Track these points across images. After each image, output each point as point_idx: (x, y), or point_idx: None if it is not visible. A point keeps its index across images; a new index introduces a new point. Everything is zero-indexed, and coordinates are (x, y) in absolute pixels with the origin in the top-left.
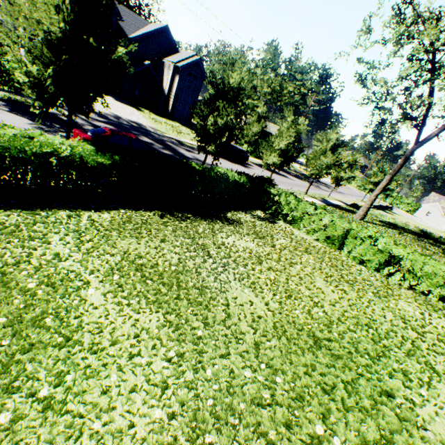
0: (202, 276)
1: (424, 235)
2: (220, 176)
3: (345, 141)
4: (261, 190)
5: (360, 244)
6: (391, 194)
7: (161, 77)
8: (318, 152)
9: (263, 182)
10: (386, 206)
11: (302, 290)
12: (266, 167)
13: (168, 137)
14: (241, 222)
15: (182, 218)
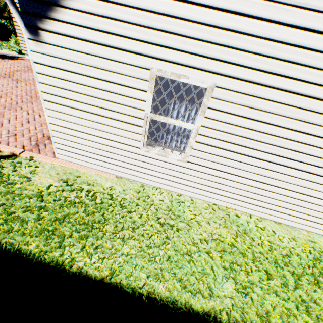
0: None
1: None
2: None
3: None
4: None
5: None
6: None
7: None
8: None
9: None
10: None
11: None
12: None
13: None
14: None
15: None
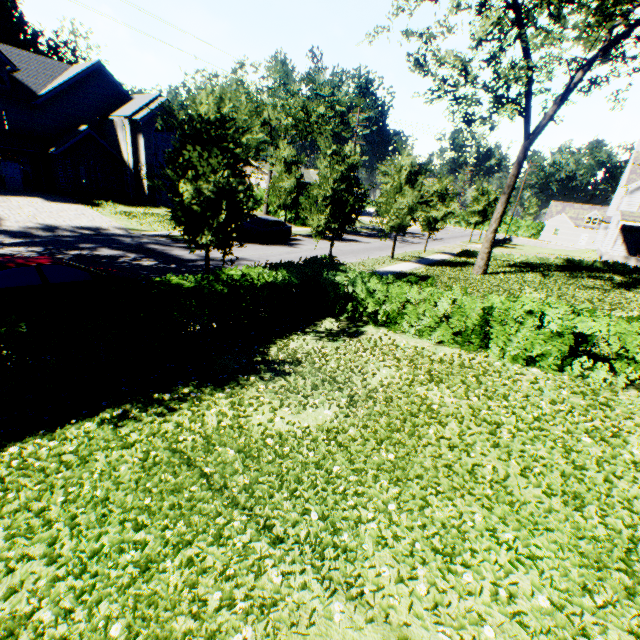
0: (209, 613)
1: (573, 266)
2: (235, 286)
3: (425, 164)
4: (320, 282)
5: (517, 330)
6: (503, 220)
7: (116, 145)
8: (390, 192)
9: (320, 268)
10: (503, 239)
11: (465, 513)
12: (319, 238)
13: (151, 235)
14: (299, 361)
15: (170, 406)
